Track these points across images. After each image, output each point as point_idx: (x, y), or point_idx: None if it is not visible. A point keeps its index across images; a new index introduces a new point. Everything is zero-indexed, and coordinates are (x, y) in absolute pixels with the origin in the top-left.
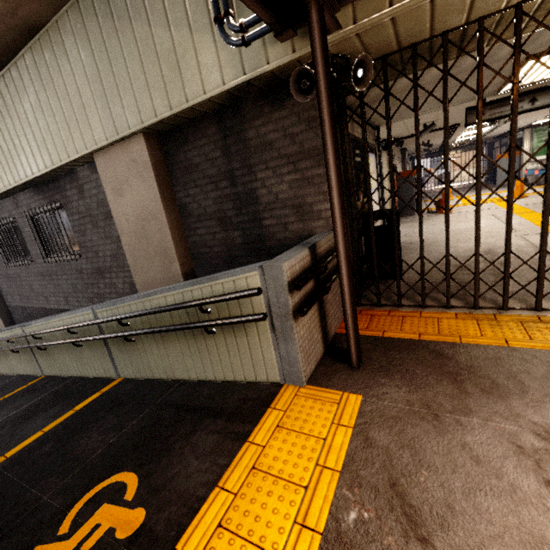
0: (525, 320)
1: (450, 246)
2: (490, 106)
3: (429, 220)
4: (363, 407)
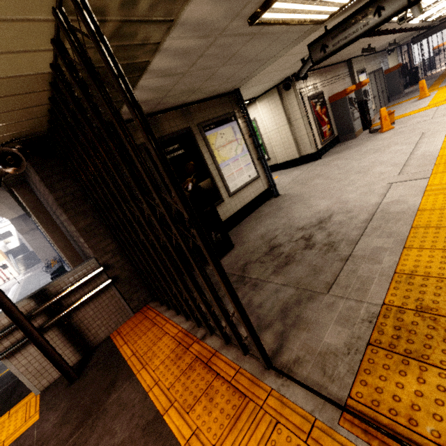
0: (200, 357)
1: (311, 205)
2: (331, 35)
3: (355, 148)
4: (26, 431)
